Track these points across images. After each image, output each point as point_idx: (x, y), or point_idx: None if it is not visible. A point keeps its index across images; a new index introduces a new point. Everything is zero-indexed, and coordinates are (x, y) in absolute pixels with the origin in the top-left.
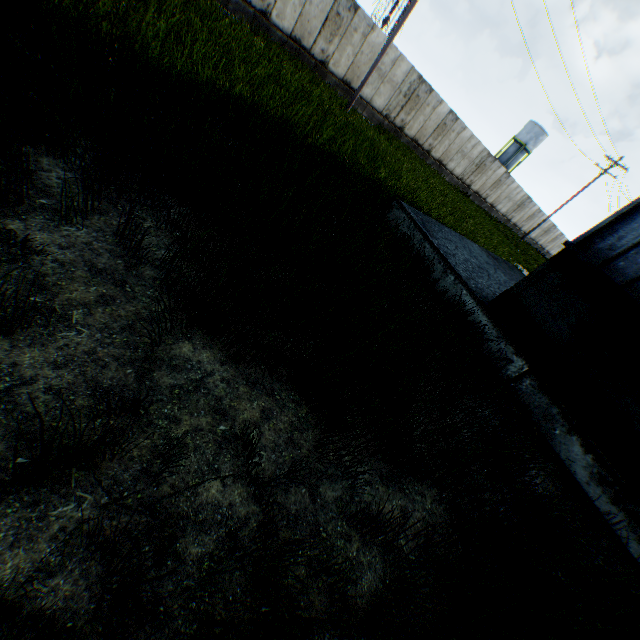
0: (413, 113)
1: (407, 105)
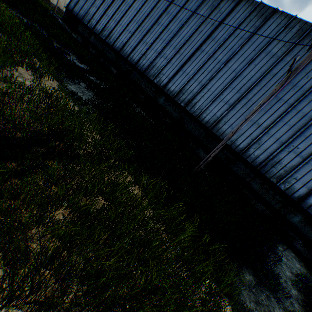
0: None
1: None
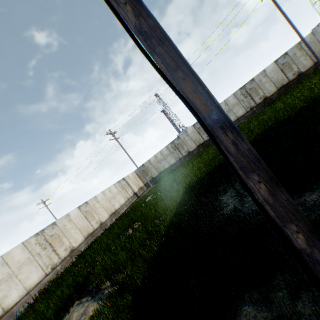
0: None
1: None
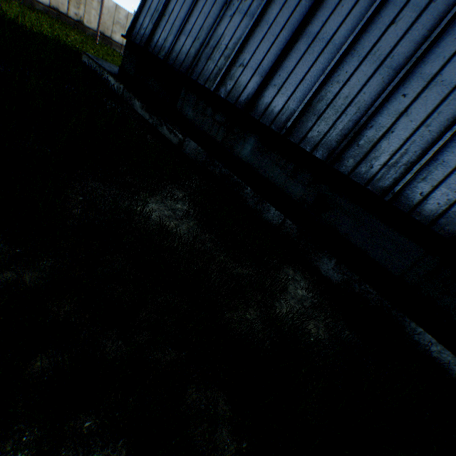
0: None
1: None
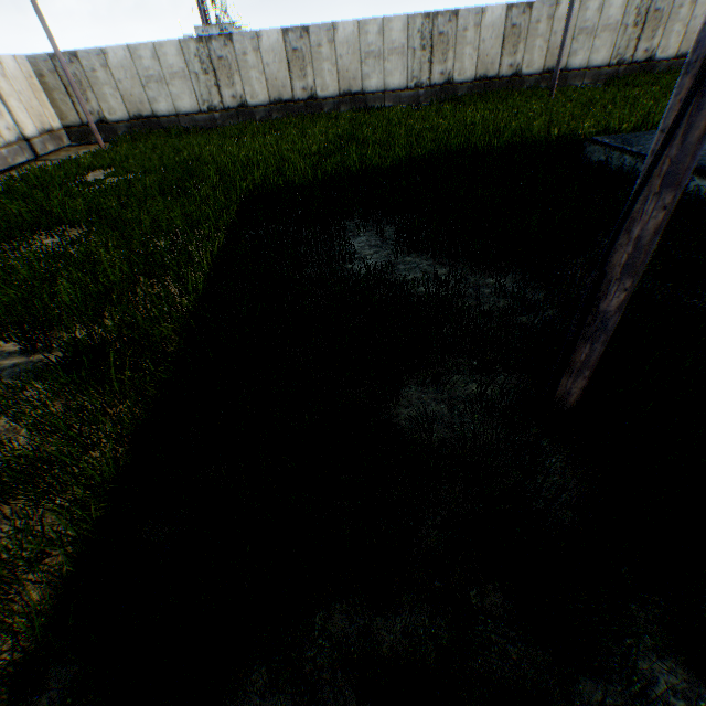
0: (658, 32)
1: (643, 32)
